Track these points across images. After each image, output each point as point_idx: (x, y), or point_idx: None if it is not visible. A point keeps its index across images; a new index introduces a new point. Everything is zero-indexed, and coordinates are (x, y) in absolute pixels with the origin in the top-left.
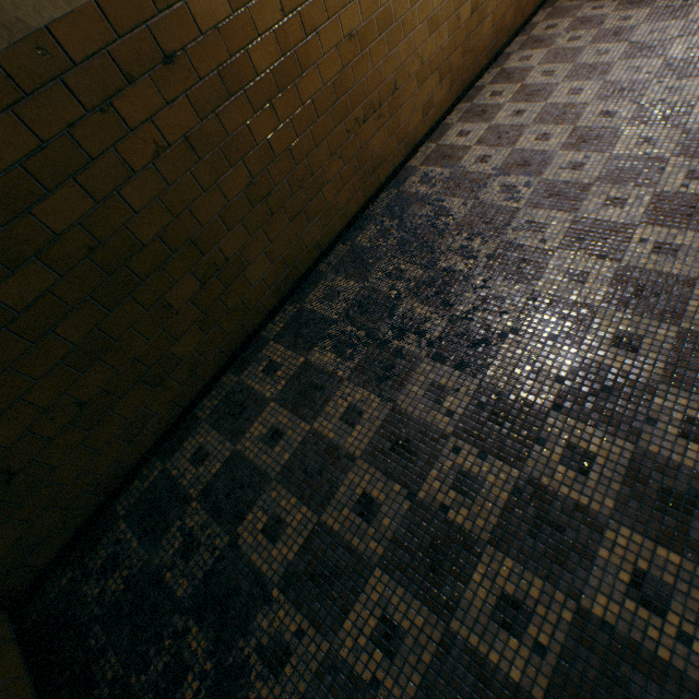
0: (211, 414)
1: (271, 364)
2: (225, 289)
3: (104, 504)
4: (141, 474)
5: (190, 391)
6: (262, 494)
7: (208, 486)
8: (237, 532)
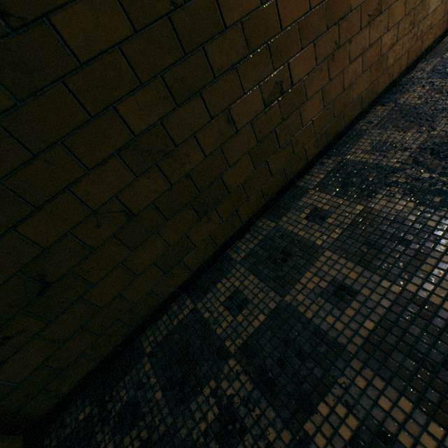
0: (246, 257)
1: (316, 211)
2: (281, 121)
3: (131, 334)
4: (170, 309)
5: (227, 229)
6: (338, 376)
7: (249, 342)
8: (304, 430)
